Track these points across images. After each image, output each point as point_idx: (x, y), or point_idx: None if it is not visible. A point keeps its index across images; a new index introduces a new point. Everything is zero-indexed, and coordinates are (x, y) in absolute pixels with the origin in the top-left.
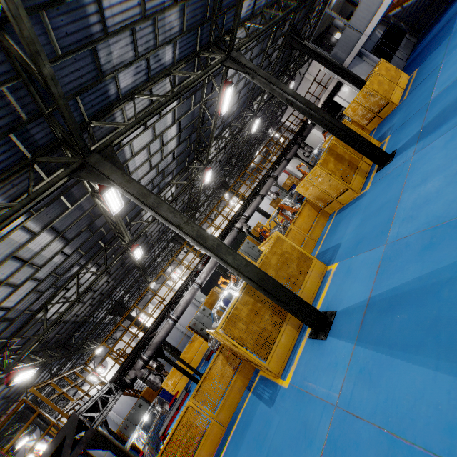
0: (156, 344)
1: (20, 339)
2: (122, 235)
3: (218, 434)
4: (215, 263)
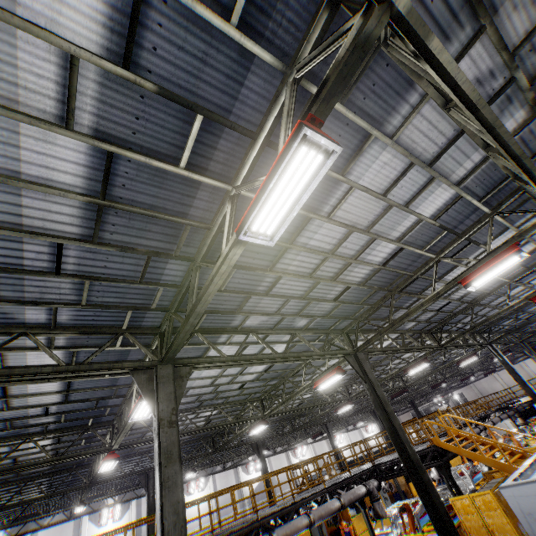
0: None
1: (356, 387)
2: (402, 378)
3: None
4: None
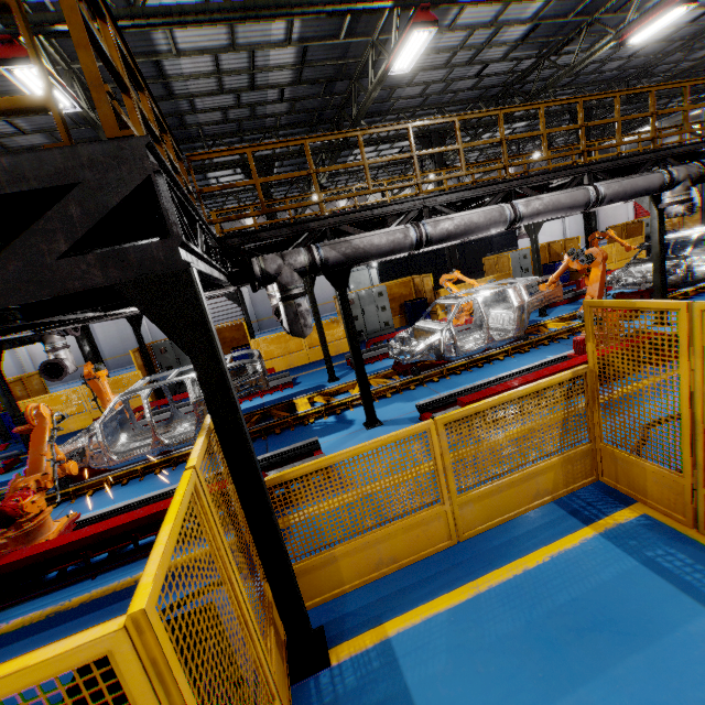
0: (356, 251)
1: None
2: None
3: (435, 540)
4: (574, 204)
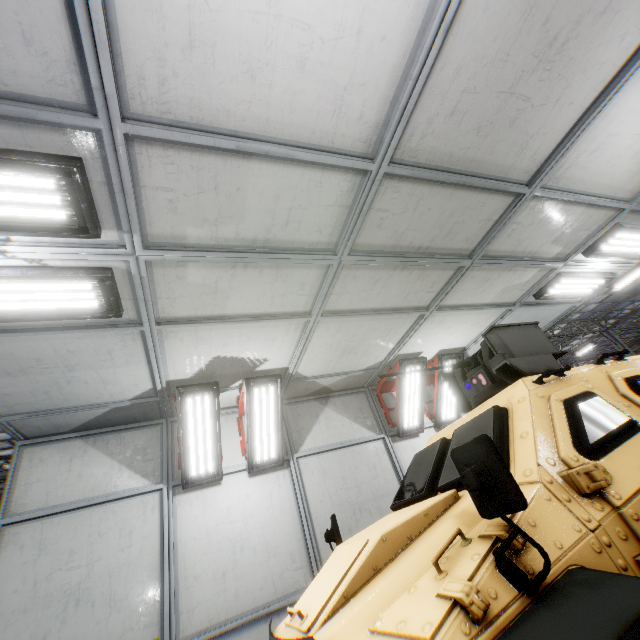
0: None
1: None
2: None
3: None
4: None
